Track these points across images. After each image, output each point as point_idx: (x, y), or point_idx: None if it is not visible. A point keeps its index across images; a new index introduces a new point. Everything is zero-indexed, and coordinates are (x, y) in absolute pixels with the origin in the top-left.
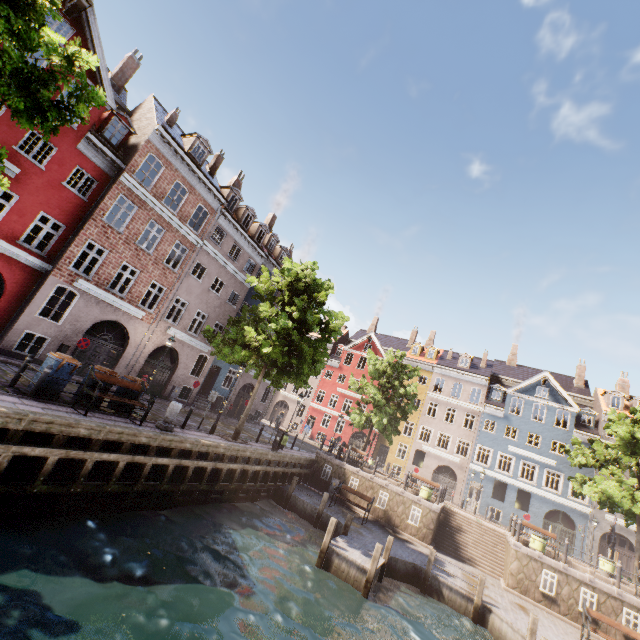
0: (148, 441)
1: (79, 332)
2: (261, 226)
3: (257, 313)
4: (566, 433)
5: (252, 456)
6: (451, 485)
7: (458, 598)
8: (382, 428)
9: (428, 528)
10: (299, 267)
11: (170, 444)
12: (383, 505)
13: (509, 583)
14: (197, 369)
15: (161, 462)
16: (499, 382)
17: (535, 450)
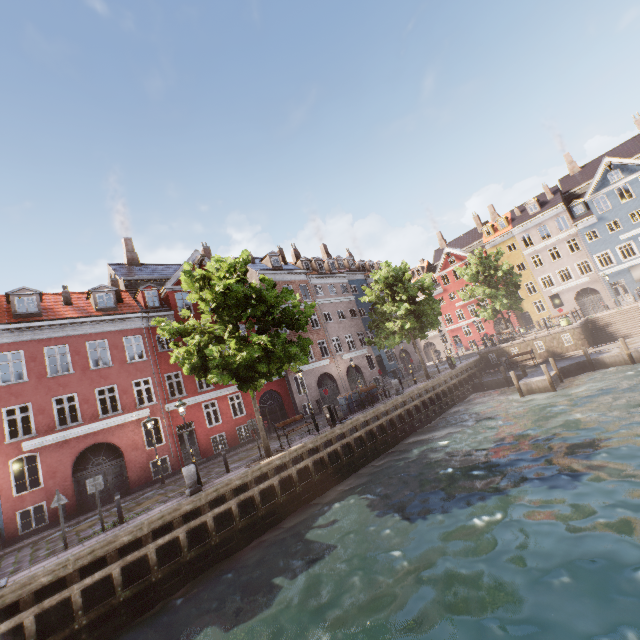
0: (402, 400)
1: (316, 390)
2: (328, 261)
3: (379, 312)
4: None
5: (445, 379)
6: (597, 299)
7: (616, 359)
8: (507, 307)
9: (581, 340)
10: (382, 272)
11: (410, 396)
12: (542, 349)
13: None
14: (371, 365)
15: (413, 404)
16: (574, 196)
17: None
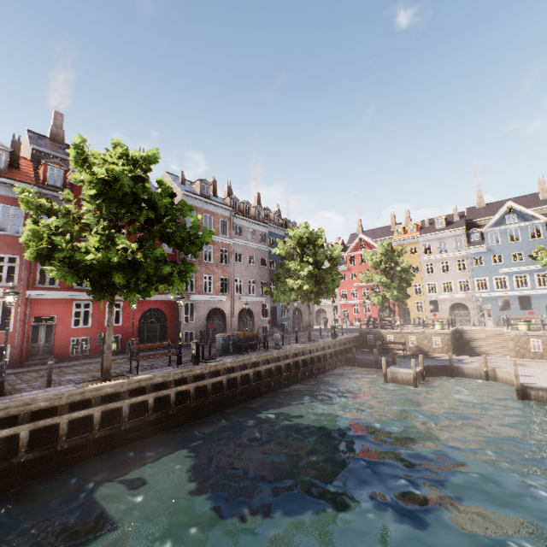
0: (277, 355)
1: (203, 322)
2: (256, 208)
3: (286, 267)
4: (542, 241)
5: (324, 346)
6: (466, 314)
7: (474, 372)
8: (395, 298)
9: (448, 345)
10: (298, 231)
11: (286, 353)
12: (414, 344)
13: (511, 355)
14: (264, 313)
15: (286, 362)
16: (475, 225)
17: (521, 264)
